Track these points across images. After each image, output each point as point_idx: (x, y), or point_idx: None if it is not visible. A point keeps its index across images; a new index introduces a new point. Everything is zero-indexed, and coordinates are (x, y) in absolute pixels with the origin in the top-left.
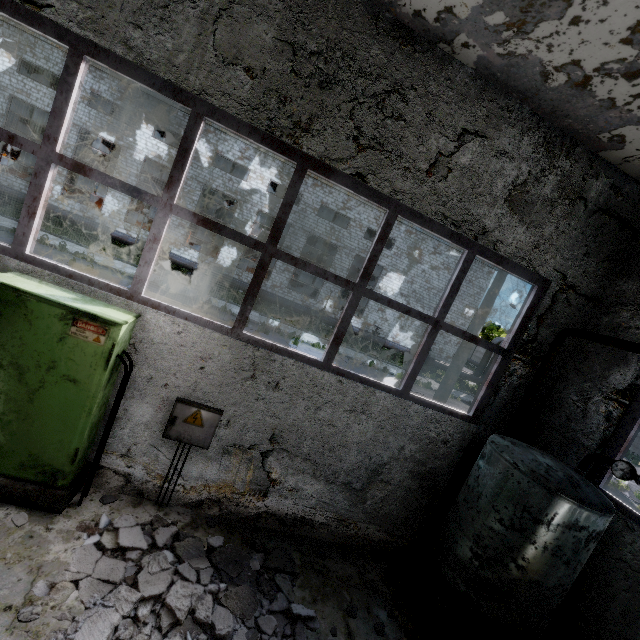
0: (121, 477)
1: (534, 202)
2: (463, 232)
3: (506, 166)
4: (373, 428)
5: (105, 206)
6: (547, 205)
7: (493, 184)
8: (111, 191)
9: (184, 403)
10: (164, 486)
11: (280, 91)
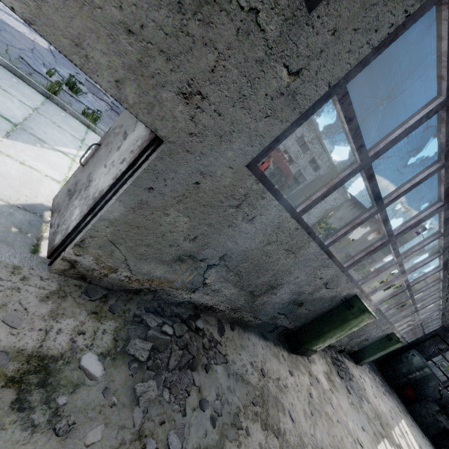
0: None
1: None
2: (445, 321)
3: None
4: None
5: None
6: None
7: None
8: None
9: None
10: None
11: None
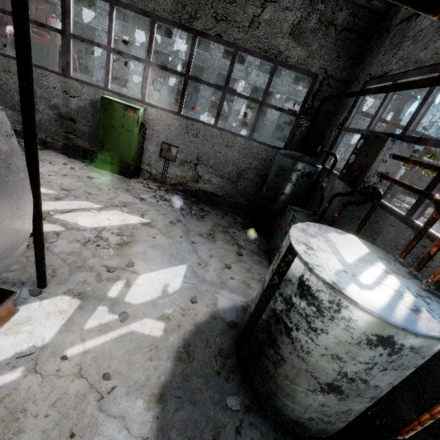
0: (148, 173)
1: (305, 32)
2: (269, 55)
3: (288, 15)
4: (237, 154)
5: (129, 85)
6: (313, 32)
7: (282, 27)
8: (131, 74)
9: (164, 143)
10: (162, 177)
11: (182, 2)
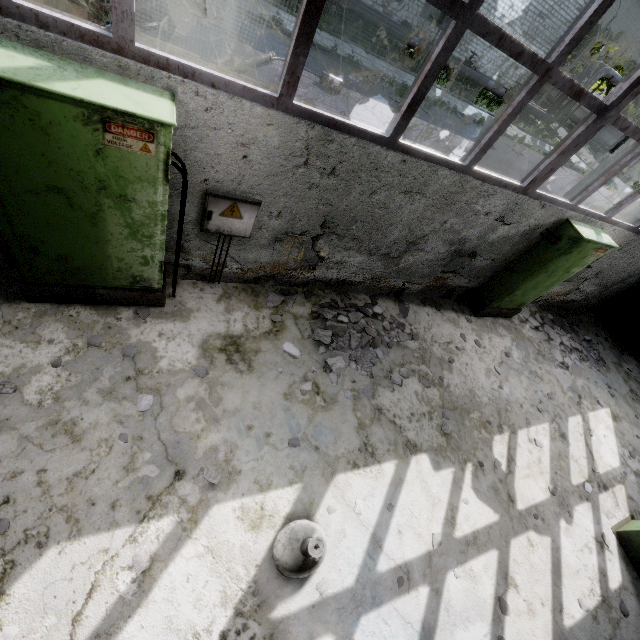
0: None
1: None
2: None
3: None
4: None
5: None
6: None
7: None
8: None
9: None
10: None
11: None
